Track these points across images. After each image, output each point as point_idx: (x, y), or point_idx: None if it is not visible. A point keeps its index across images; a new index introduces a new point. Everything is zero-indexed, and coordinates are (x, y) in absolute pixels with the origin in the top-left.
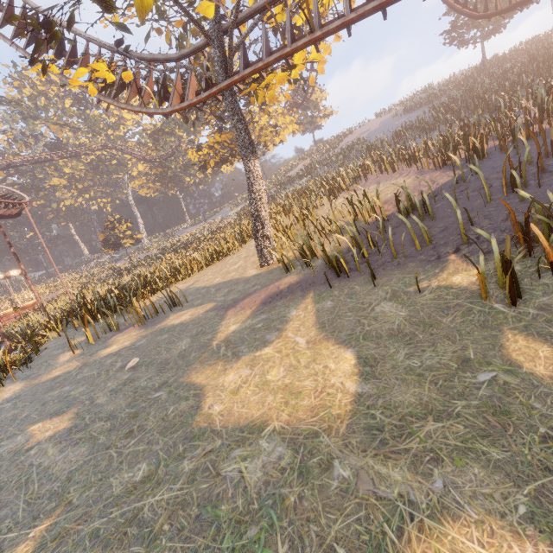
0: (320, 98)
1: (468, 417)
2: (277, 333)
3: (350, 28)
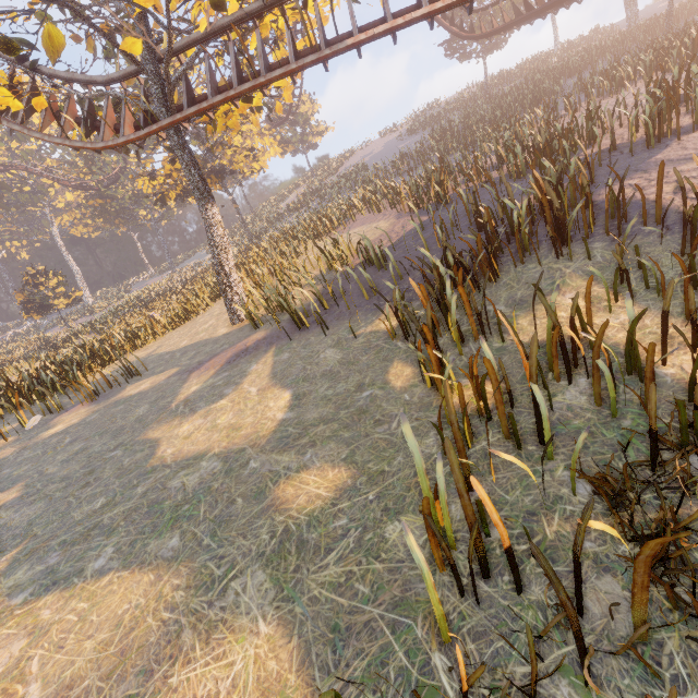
0: (312, 110)
1: (344, 419)
2: (235, 387)
3: (294, 77)
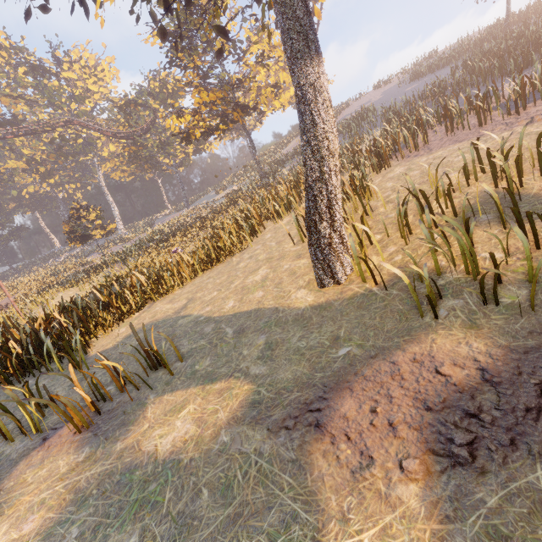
0: None
1: None
2: None
3: None
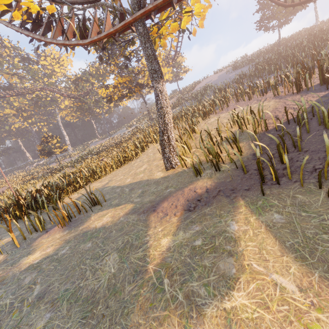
0: (181, 60)
1: None
2: (233, 260)
3: None
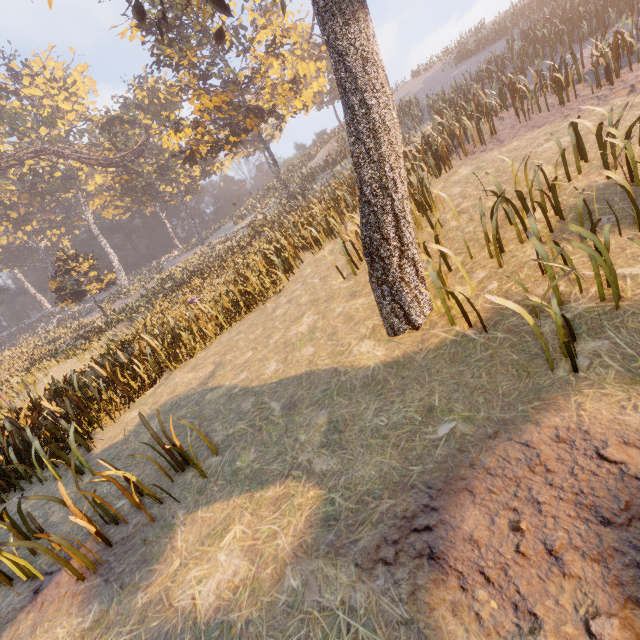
0: None
1: None
2: None
3: None
